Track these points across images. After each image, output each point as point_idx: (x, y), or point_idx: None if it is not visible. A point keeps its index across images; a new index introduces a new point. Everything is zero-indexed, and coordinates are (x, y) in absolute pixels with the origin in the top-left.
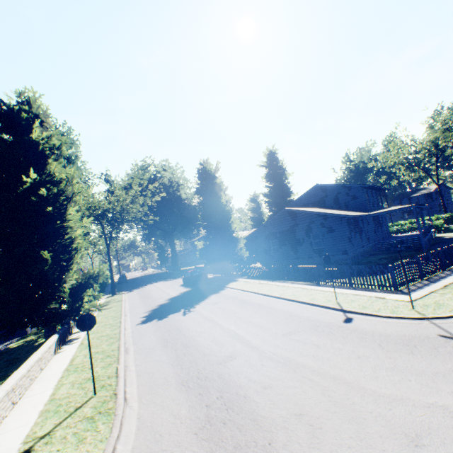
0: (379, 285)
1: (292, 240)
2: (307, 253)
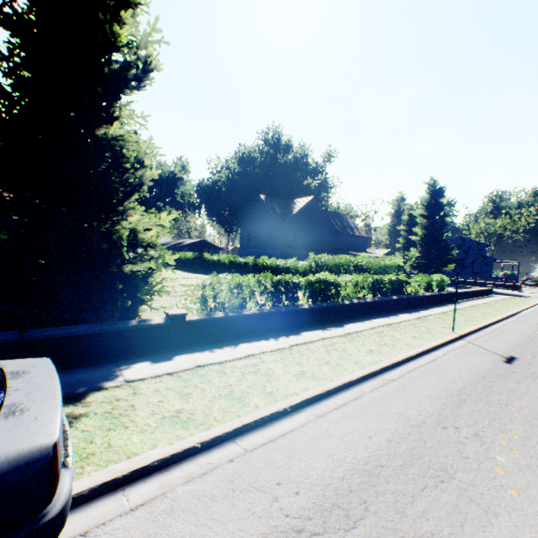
0: (530, 286)
1: (460, 265)
2: (468, 273)
